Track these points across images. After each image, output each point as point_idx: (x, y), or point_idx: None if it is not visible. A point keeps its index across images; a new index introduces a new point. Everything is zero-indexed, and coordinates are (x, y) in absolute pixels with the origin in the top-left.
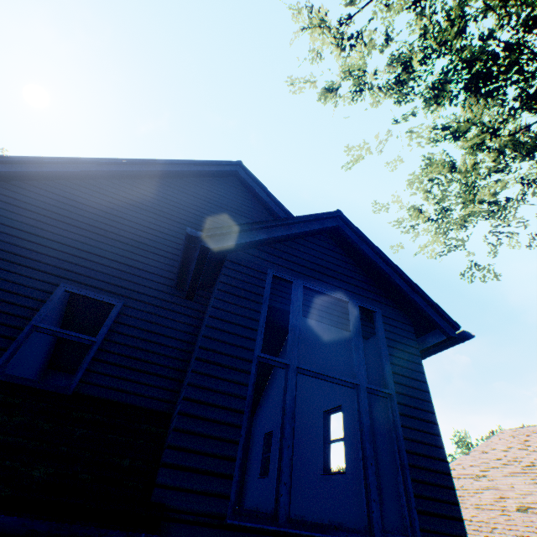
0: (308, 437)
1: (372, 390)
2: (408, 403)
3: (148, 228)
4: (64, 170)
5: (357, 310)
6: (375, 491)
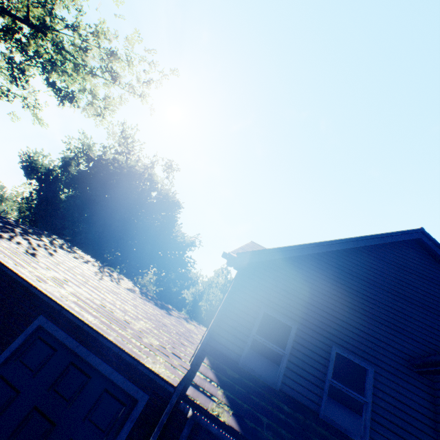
0: None
1: None
2: None
3: (365, 296)
4: (313, 252)
5: None
6: None
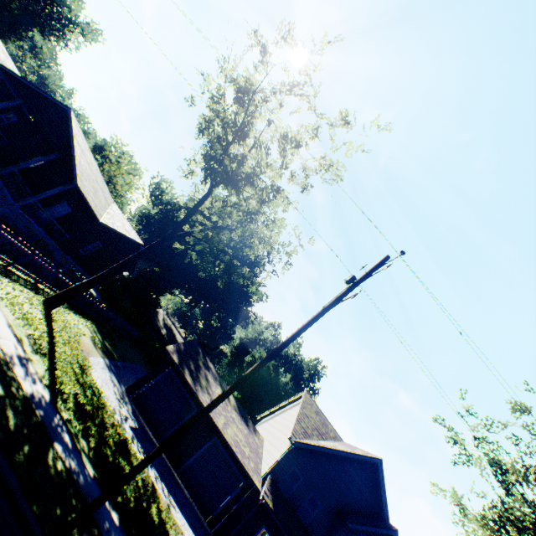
0: None
1: None
2: None
3: (336, 477)
4: (325, 451)
5: None
6: None
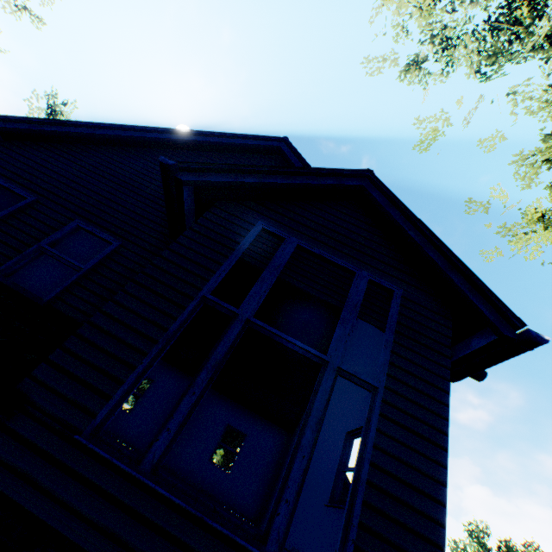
0: (326, 460)
1: (349, 375)
2: (401, 406)
3: None
4: (112, 134)
5: (363, 282)
6: (294, 491)
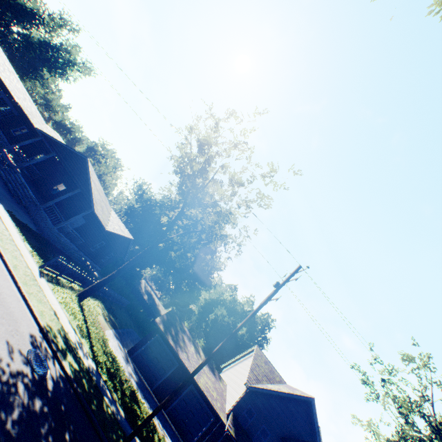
0: None
1: None
2: None
3: (281, 413)
4: (272, 393)
5: None
6: None
